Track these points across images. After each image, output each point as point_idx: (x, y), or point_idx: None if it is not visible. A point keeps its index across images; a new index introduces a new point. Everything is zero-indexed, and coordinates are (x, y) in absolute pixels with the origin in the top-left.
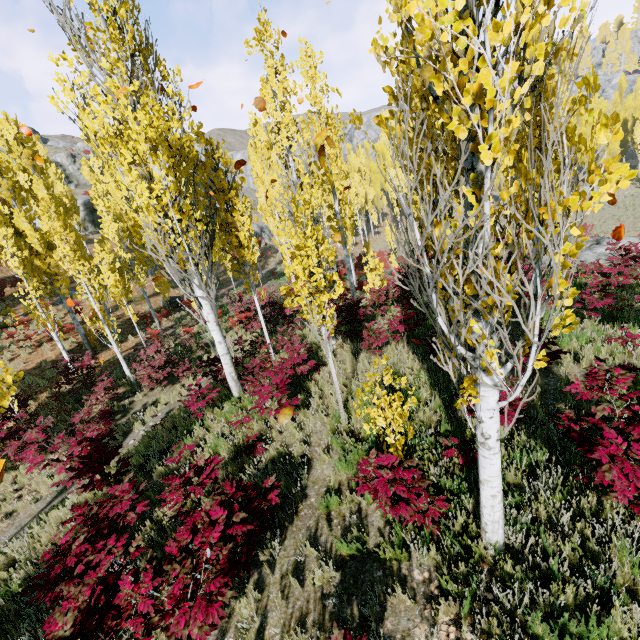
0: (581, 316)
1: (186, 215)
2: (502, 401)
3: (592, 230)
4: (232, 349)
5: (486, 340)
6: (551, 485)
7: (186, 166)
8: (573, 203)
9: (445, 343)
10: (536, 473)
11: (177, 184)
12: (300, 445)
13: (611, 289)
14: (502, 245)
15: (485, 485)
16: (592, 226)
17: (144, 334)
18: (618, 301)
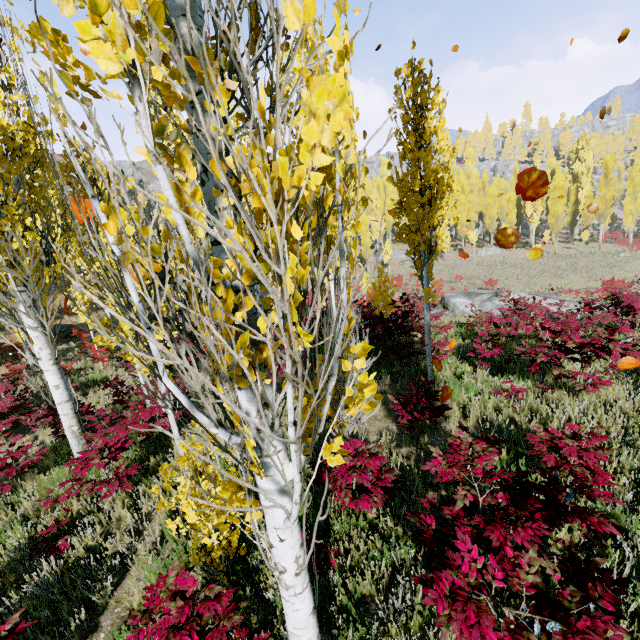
0: (475, 365)
1: (7, 220)
2: (287, 519)
3: (497, 285)
4: (75, 395)
5: (256, 419)
6: (409, 603)
7: (21, 162)
8: (283, 172)
9: (226, 416)
10: (400, 576)
11: (2, 181)
12: (122, 536)
13: (499, 339)
14: (232, 260)
15: (292, 639)
16: (496, 281)
17: (7, 369)
18: (507, 351)
